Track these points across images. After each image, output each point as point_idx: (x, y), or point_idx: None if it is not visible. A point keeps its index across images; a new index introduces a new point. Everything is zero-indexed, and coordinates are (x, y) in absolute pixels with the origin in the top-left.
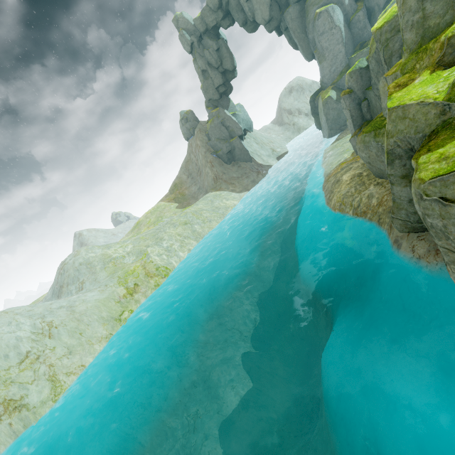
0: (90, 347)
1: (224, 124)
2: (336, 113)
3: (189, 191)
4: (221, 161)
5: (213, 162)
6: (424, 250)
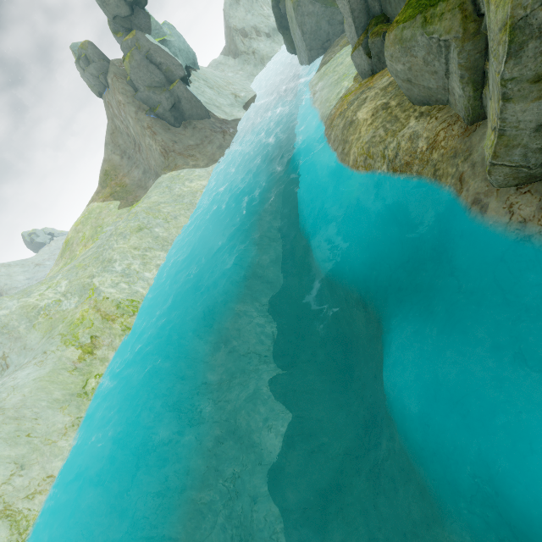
0: (52, 447)
1: (151, 59)
2: (314, 21)
3: (130, 179)
4: (165, 123)
5: (153, 127)
6: (532, 209)
